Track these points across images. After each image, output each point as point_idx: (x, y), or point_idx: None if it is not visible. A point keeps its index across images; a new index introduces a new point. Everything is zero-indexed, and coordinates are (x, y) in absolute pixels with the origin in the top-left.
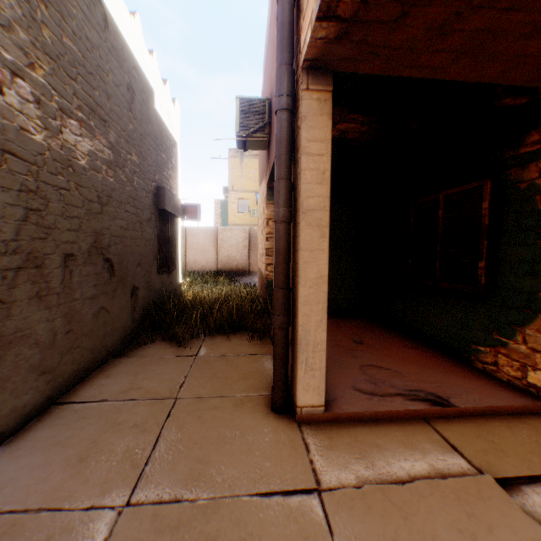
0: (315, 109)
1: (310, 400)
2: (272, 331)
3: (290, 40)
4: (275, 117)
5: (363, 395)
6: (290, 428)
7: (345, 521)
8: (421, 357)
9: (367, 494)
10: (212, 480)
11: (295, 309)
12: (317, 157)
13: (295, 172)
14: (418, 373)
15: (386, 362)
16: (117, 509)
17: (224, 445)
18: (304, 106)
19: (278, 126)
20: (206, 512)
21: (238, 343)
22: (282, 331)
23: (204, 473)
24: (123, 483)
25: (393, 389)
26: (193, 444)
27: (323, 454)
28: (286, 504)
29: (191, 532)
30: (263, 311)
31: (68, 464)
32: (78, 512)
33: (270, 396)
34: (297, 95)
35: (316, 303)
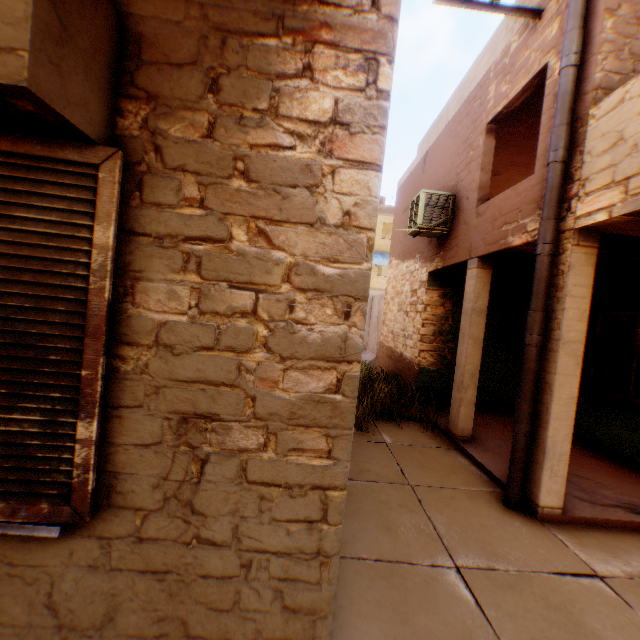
0: (581, 260)
1: (550, 502)
2: (448, 425)
3: (558, 199)
4: (472, 220)
5: (583, 502)
6: (535, 524)
7: (634, 600)
8: (610, 469)
9: (639, 583)
10: (507, 557)
11: (540, 422)
12: (578, 299)
13: (547, 304)
14: (619, 486)
15: (580, 471)
16: (452, 568)
17: (492, 532)
18: (572, 257)
19: (540, 266)
20: (524, 579)
21: (413, 433)
22: (525, 439)
23: (495, 551)
24: (439, 551)
25: (606, 500)
26: (465, 527)
27: (579, 549)
28: (579, 582)
29: (525, 591)
30: (414, 398)
31: (381, 530)
32: (427, 567)
33: (493, 493)
34: (556, 242)
35: (564, 420)
